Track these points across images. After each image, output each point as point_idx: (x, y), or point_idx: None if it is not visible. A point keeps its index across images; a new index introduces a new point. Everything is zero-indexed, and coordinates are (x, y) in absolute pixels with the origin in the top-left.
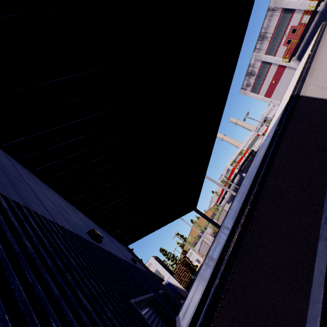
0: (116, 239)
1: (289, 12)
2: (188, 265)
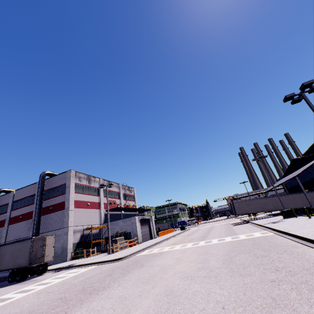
0: None
1: (119, 196)
2: None
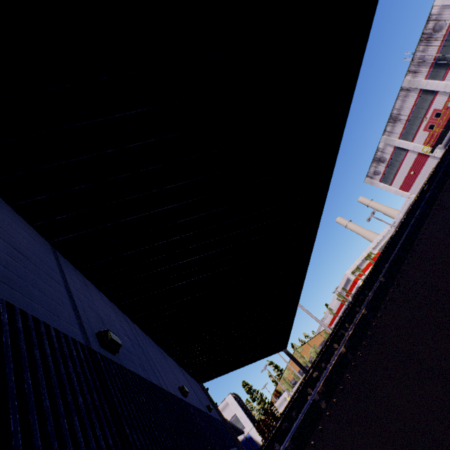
0: (192, 376)
1: (430, 93)
2: (275, 419)
